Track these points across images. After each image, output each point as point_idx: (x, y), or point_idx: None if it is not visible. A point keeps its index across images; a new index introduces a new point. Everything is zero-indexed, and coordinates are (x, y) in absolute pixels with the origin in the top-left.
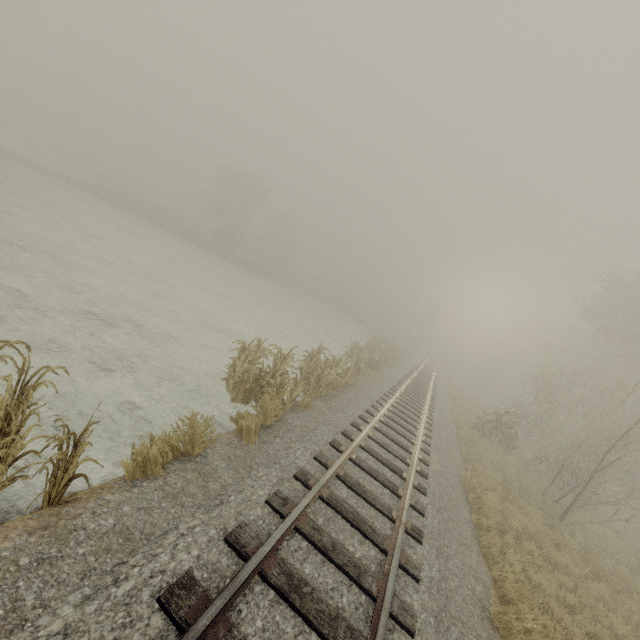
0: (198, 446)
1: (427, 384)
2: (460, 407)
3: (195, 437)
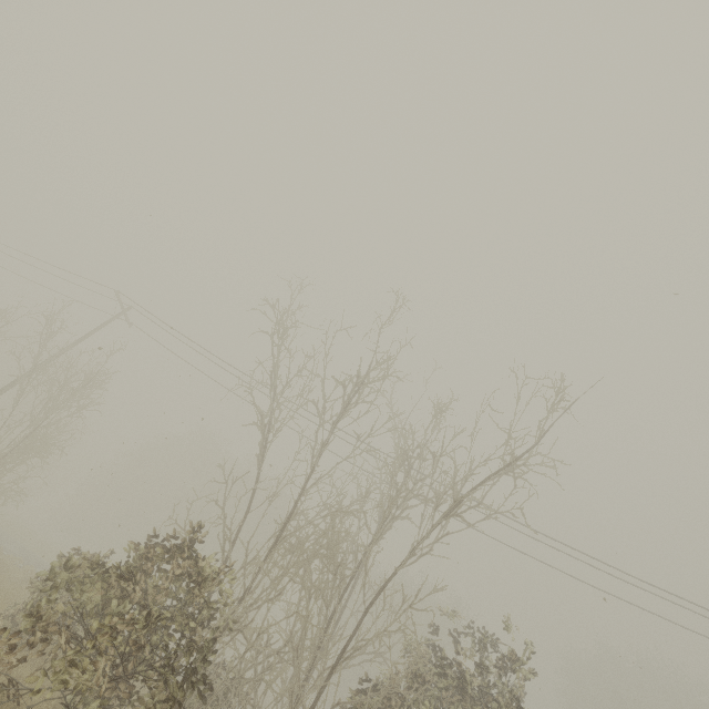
0: None
1: None
2: None
3: None
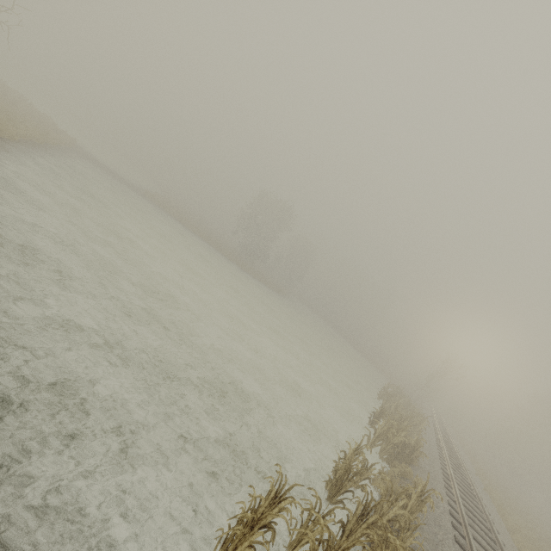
0: None
1: (466, 480)
2: (516, 530)
3: None
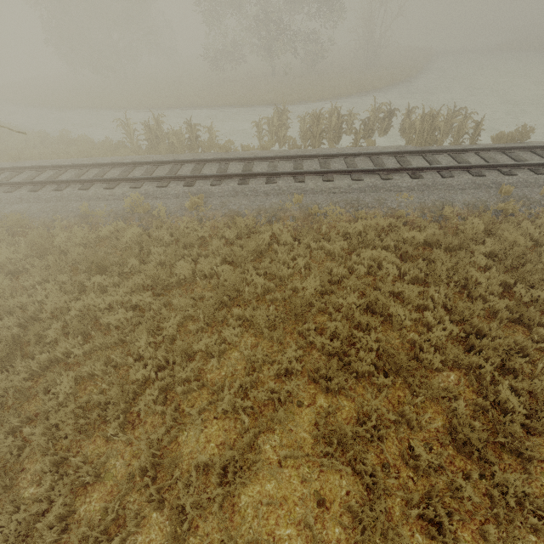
0: (524, 135)
1: None
2: None
3: (523, 133)
